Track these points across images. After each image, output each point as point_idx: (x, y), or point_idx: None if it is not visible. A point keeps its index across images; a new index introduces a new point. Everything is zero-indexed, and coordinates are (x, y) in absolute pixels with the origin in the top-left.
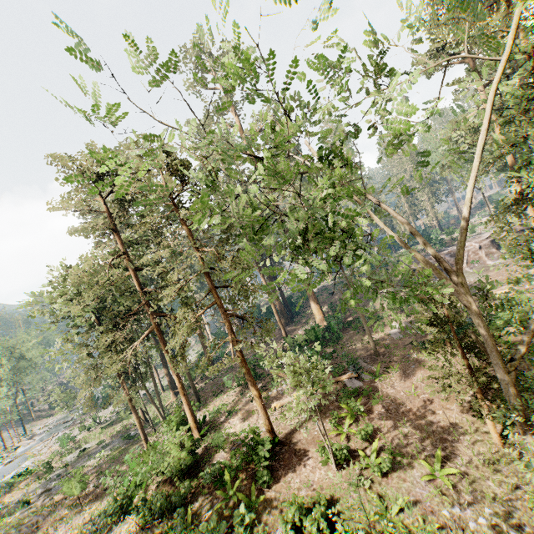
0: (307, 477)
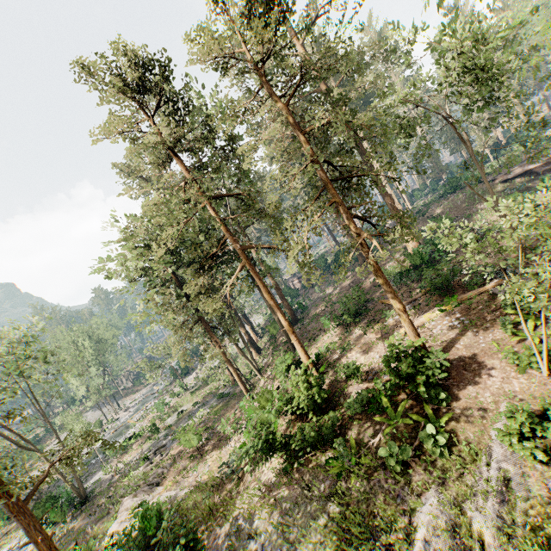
0: (501, 389)
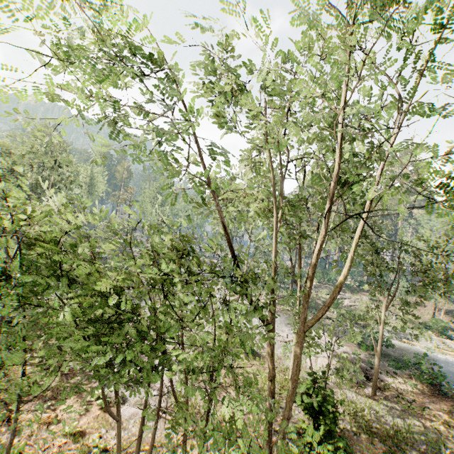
0: None
